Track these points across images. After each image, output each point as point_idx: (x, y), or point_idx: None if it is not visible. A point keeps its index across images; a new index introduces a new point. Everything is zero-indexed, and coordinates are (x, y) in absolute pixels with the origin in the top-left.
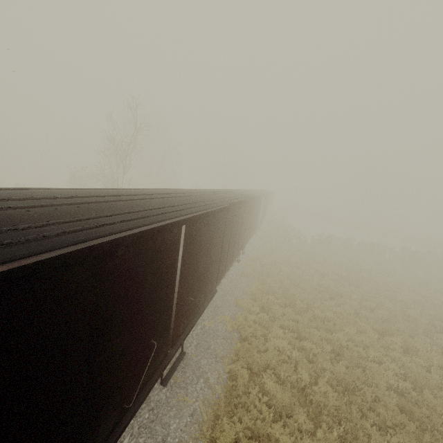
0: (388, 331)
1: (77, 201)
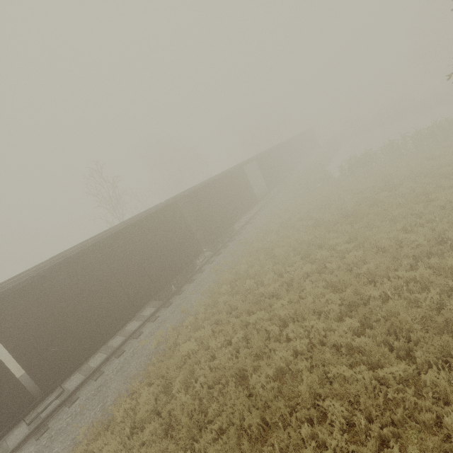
0: (343, 284)
1: None
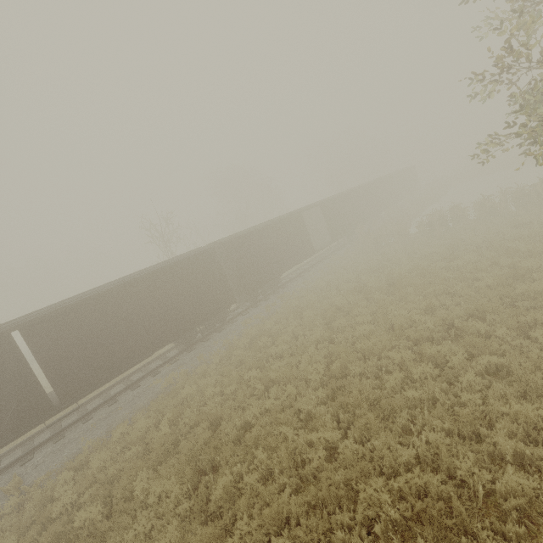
0: (339, 356)
1: None
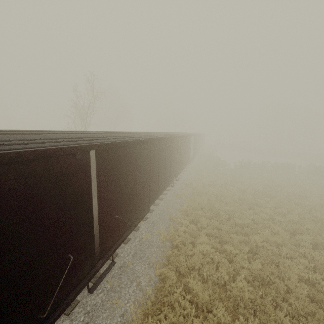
0: (298, 231)
1: None
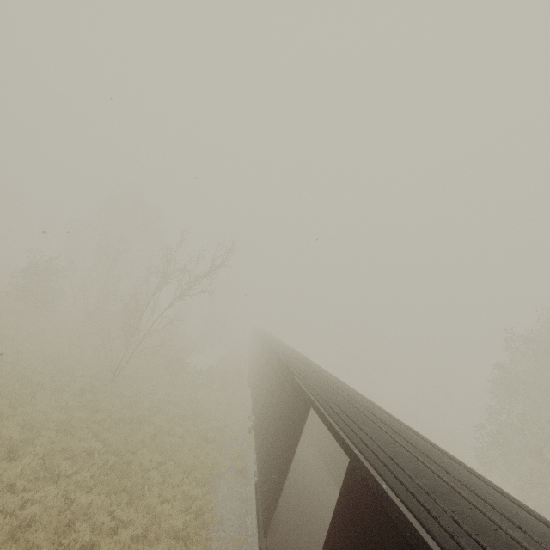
0: None
1: (507, 494)
